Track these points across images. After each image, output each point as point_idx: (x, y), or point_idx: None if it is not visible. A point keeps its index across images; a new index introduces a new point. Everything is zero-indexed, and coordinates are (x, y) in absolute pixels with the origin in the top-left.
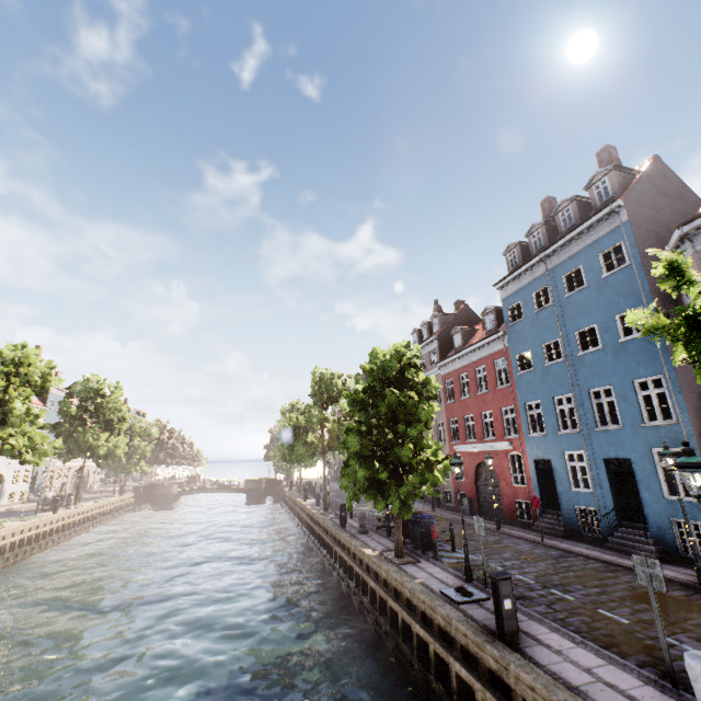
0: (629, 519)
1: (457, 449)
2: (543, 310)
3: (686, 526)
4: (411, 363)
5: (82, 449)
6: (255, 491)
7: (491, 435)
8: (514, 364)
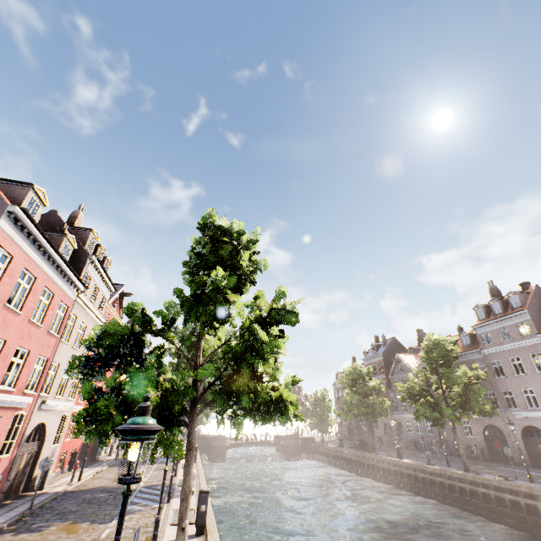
0: None
1: None
2: None
3: None
4: None
5: None
6: (294, 446)
7: None
8: None
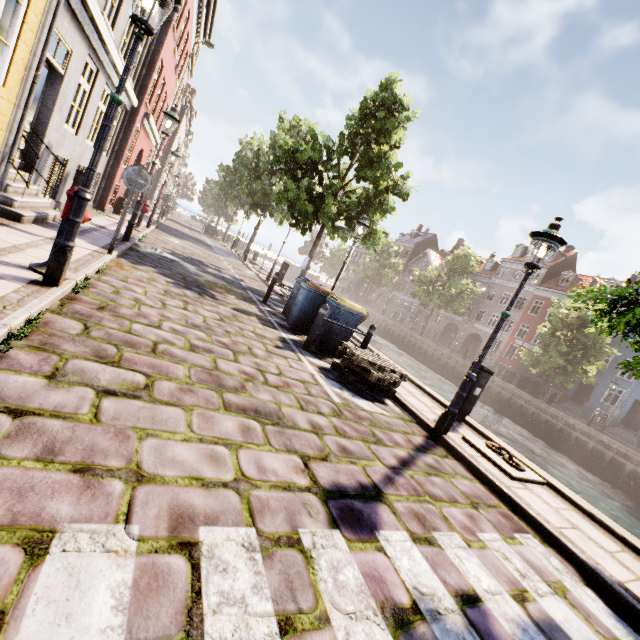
0: (624, 425)
1: (517, 342)
2: None
3: None
4: None
5: (244, 201)
6: None
7: None
8: None
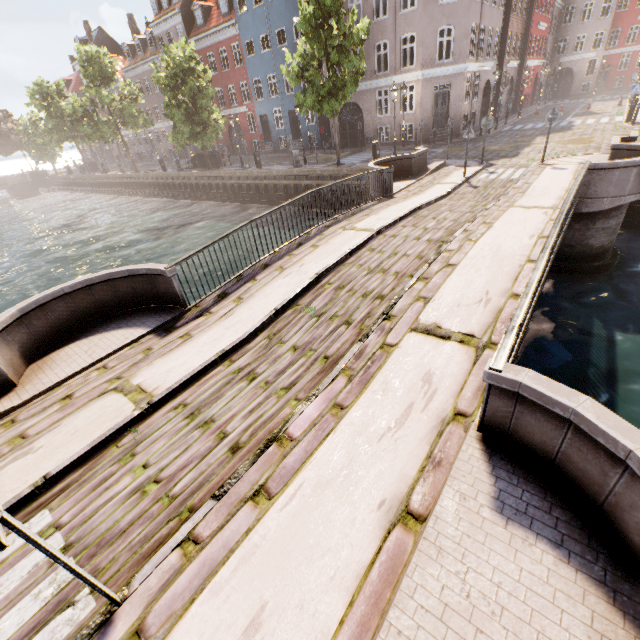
0: (296, 139)
1: None
2: (259, 8)
3: (308, 133)
4: (192, 56)
5: None
6: (24, 185)
7: (235, 103)
8: (244, 49)
